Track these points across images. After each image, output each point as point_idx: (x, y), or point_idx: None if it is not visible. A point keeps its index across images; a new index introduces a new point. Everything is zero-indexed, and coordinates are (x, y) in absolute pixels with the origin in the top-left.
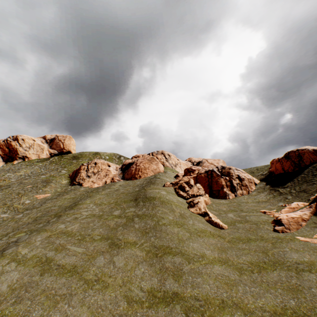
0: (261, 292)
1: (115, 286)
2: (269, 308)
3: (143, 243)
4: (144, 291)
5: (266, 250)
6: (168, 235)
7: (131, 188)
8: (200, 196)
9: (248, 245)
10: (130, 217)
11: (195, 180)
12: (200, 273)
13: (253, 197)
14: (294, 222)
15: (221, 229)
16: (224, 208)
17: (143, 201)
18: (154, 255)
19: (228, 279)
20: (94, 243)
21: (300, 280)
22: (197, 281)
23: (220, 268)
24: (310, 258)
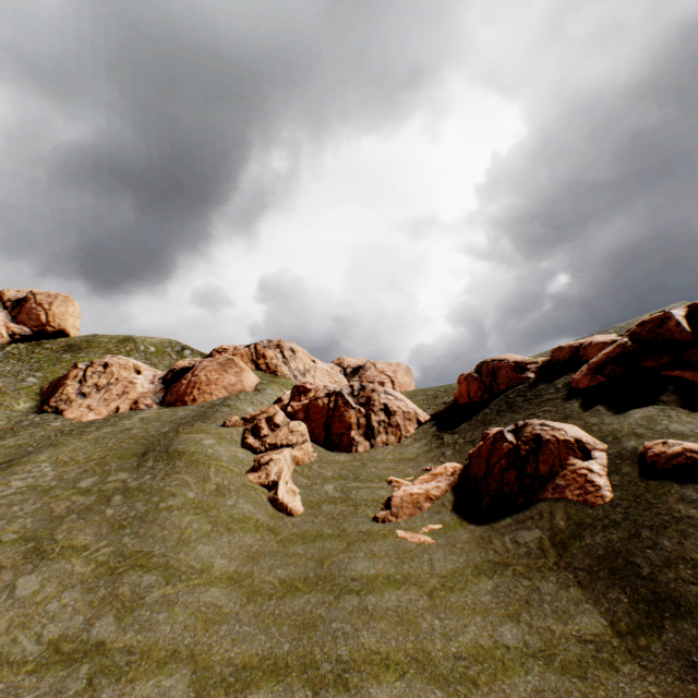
0: (253, 633)
1: None
2: (242, 660)
3: (101, 549)
4: (42, 643)
5: (328, 556)
6: (165, 529)
7: (155, 428)
8: (290, 447)
9: (309, 547)
10: (107, 492)
11: (305, 412)
12: (173, 604)
13: (401, 450)
14: (412, 502)
15: (288, 515)
16: (329, 473)
17: (157, 457)
18: (108, 572)
19: (217, 613)
20: None
21: (330, 609)
22: (157, 618)
23: (220, 592)
24: (380, 570)
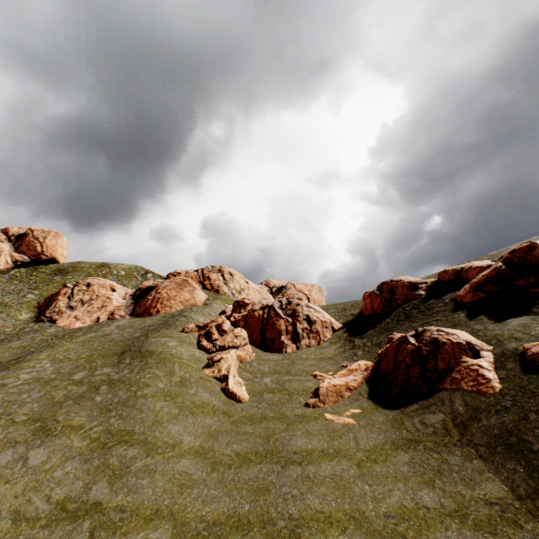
0: (219, 495)
1: (7, 497)
2: (212, 517)
3: (93, 428)
4: (51, 503)
5: (273, 434)
6: (142, 412)
7: (129, 333)
8: (235, 348)
9: (256, 427)
10: (96, 383)
11: (244, 321)
12: (153, 472)
13: (321, 351)
14: (335, 391)
15: (237, 402)
16: (266, 368)
17: (133, 356)
18: (100, 446)
19: (188, 479)
20: (11, 428)
21: (279, 476)
22: (141, 483)
23: (189, 462)
24: (316, 445)
